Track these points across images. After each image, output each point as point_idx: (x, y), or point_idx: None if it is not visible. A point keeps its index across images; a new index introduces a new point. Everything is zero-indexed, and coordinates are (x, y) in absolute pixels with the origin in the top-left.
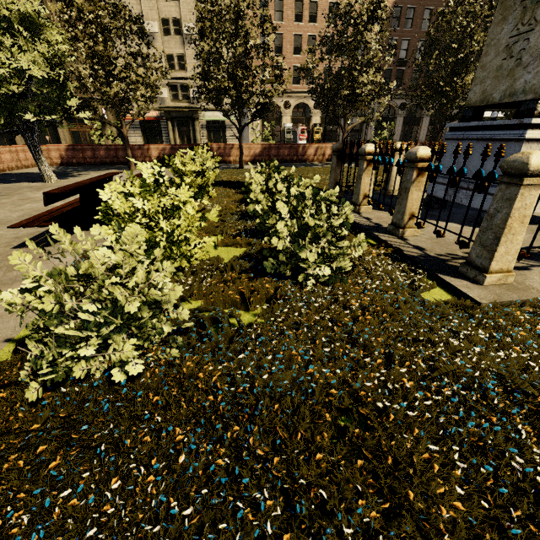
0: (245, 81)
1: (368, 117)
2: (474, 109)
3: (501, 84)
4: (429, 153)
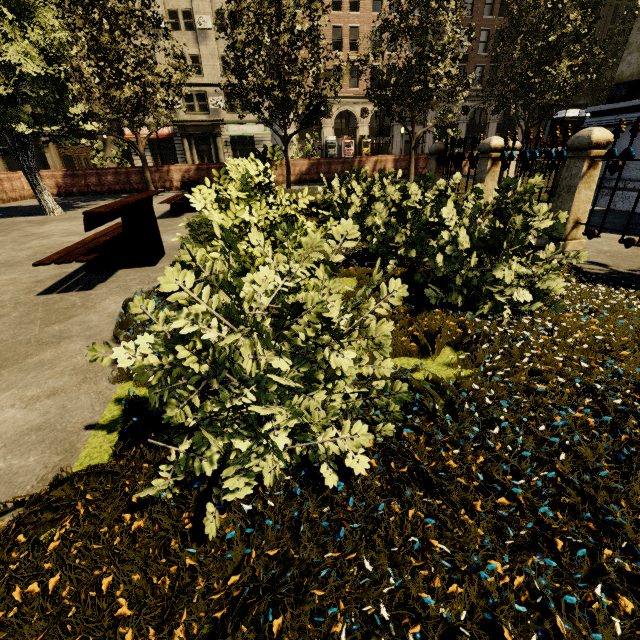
0: (293, 77)
1: (440, 120)
2: (629, 85)
3: None
4: (607, 136)
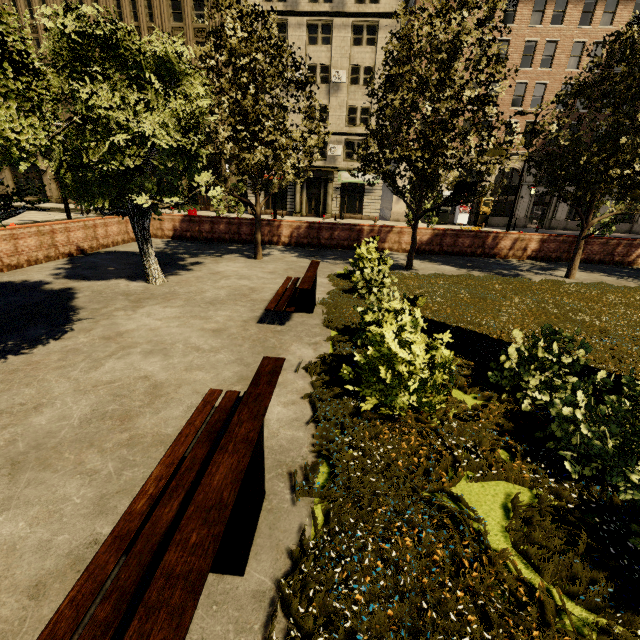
0: (450, 150)
1: (631, 206)
2: None
3: None
4: None
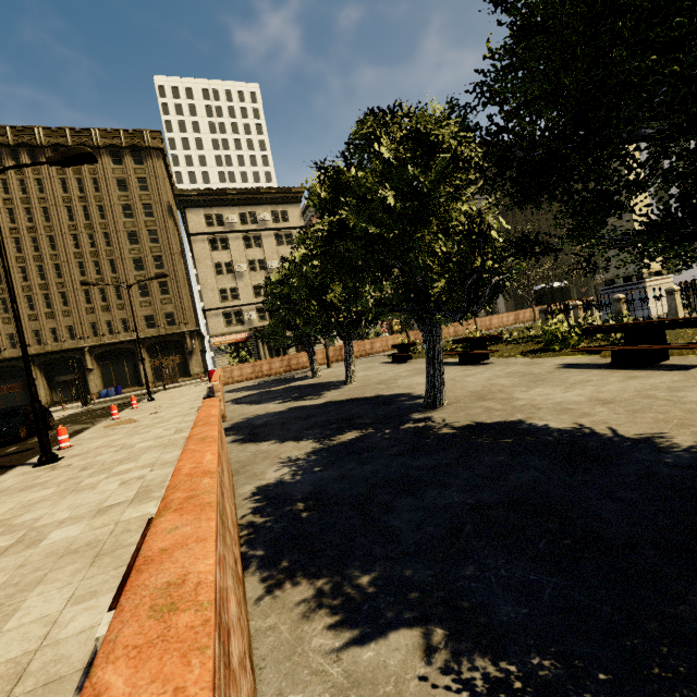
0: None
1: None
2: (611, 280)
3: (621, 270)
4: (623, 296)
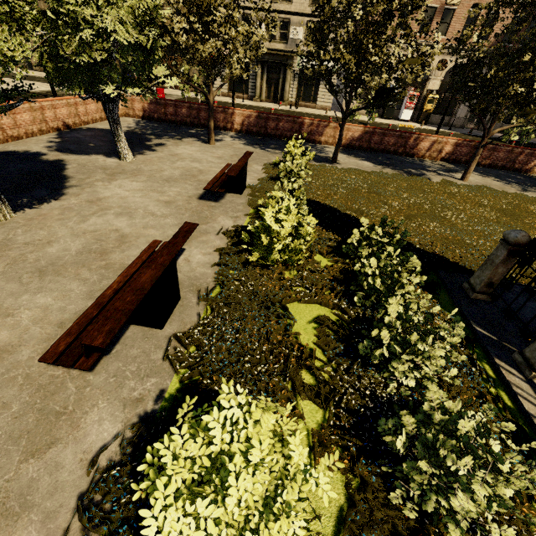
0: (374, 57)
1: (530, 120)
2: None
3: None
4: None
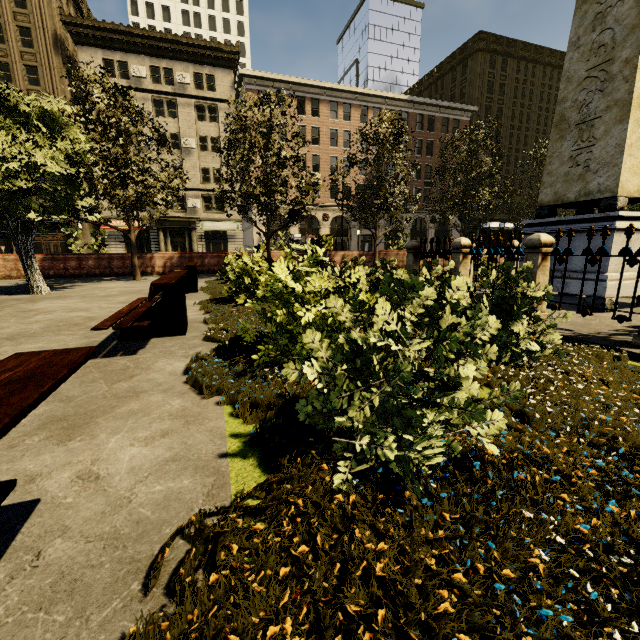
0: (279, 188)
1: (397, 225)
2: (549, 207)
3: (573, 186)
4: (551, 239)
